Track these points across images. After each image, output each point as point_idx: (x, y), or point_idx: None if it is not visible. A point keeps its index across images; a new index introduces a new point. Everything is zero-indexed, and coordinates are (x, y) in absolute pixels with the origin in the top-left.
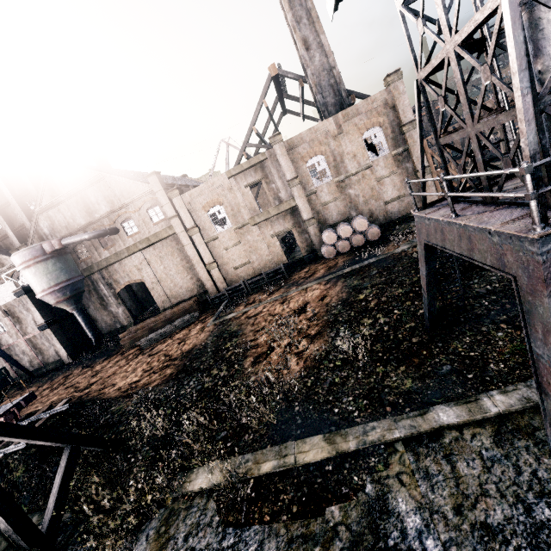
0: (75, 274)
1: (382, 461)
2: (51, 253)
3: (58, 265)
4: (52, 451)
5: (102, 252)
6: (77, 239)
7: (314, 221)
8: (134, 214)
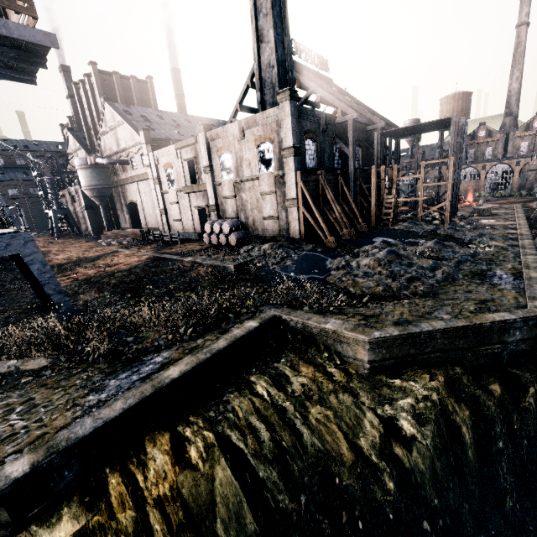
0: (103, 183)
1: None
2: (91, 165)
3: (93, 174)
4: None
5: (123, 174)
6: (100, 161)
7: (215, 209)
8: (136, 155)
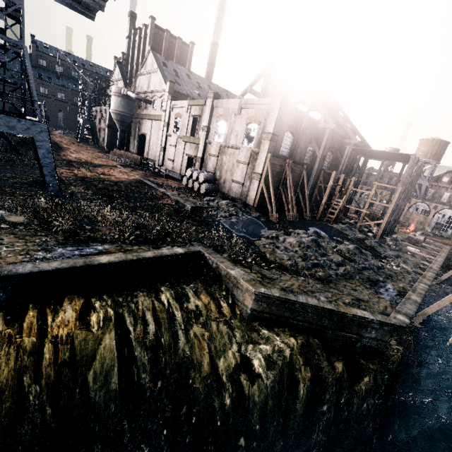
0: (127, 111)
1: None
2: (123, 95)
3: (122, 102)
4: (21, 144)
5: (144, 110)
6: (131, 95)
7: (200, 161)
8: (158, 99)
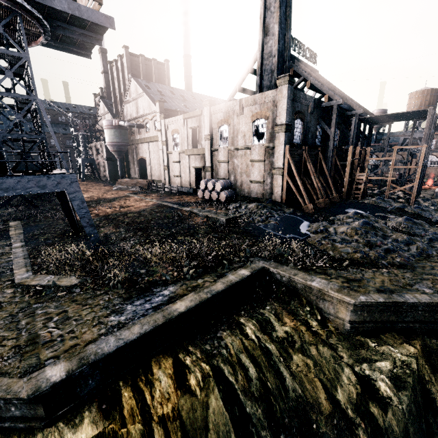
0: (122, 141)
1: (2, 241)
2: (115, 126)
3: (115, 133)
4: (35, 198)
5: (138, 135)
6: (123, 124)
7: (209, 170)
8: (150, 121)
